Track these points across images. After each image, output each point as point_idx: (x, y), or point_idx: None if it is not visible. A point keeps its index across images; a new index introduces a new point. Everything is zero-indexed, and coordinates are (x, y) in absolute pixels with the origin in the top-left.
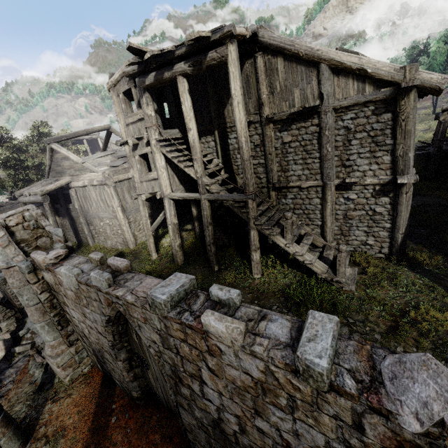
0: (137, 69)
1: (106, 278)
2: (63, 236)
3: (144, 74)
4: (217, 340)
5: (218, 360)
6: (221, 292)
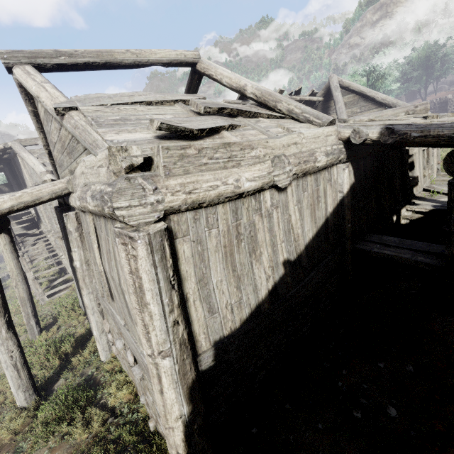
0: None
1: None
2: None
3: None
4: None
5: None
6: None
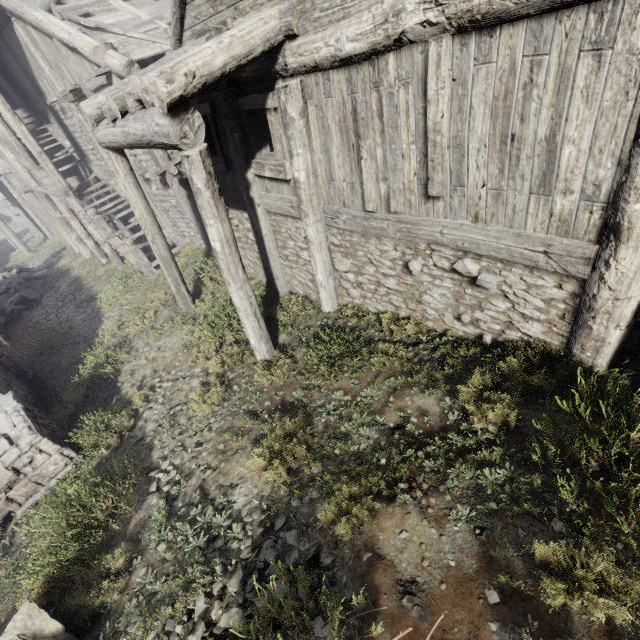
0: None
1: None
2: None
3: None
4: None
5: None
6: None
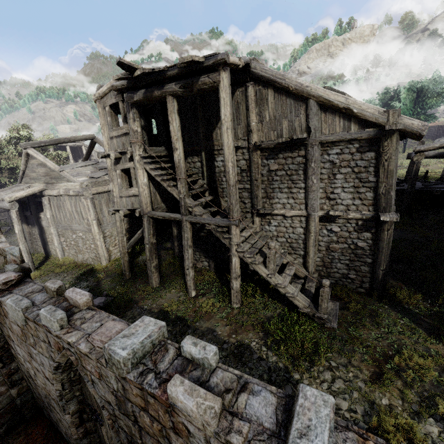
0: (126, 84)
1: (59, 318)
2: (19, 256)
3: (133, 90)
4: (185, 418)
5: (185, 441)
6: (195, 349)
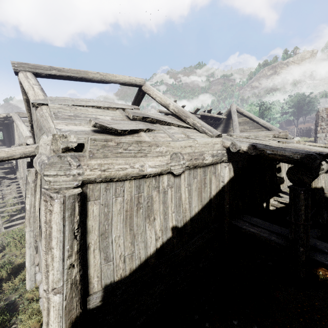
0: None
1: None
2: None
3: None
4: None
5: None
6: None
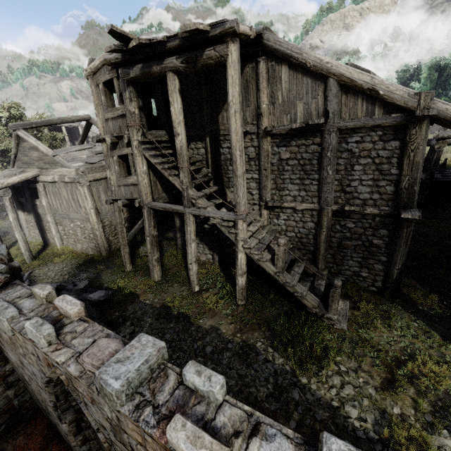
0: (121, 58)
1: (45, 333)
2: (7, 254)
3: (129, 65)
4: None
5: None
6: (199, 380)
